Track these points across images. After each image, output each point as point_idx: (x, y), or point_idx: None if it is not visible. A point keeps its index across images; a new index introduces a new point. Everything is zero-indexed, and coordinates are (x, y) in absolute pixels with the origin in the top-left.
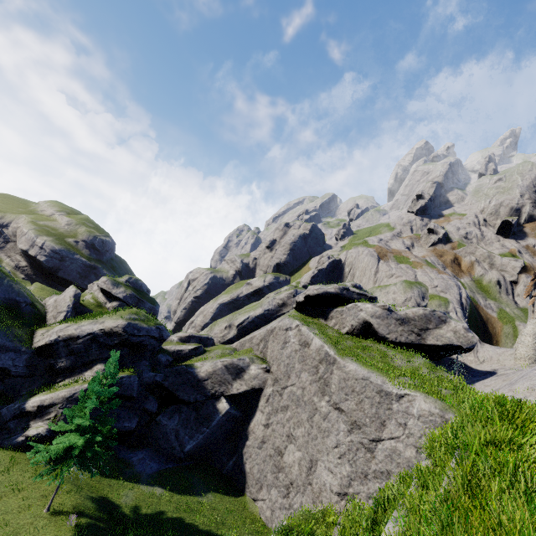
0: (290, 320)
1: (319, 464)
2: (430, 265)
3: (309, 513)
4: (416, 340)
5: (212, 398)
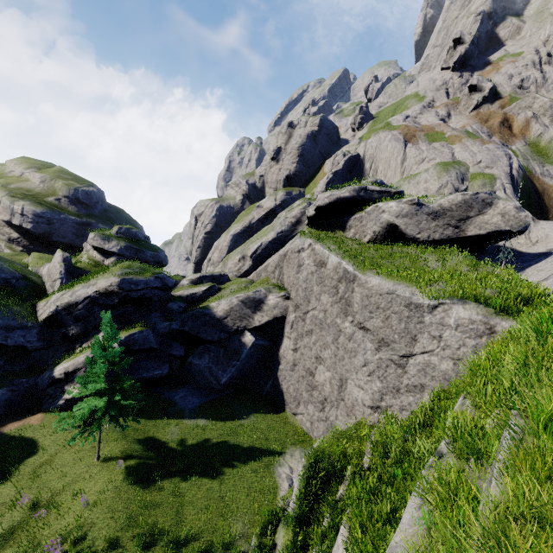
0: (301, 240)
1: (349, 382)
2: (471, 137)
3: (341, 432)
4: (454, 234)
5: (236, 334)
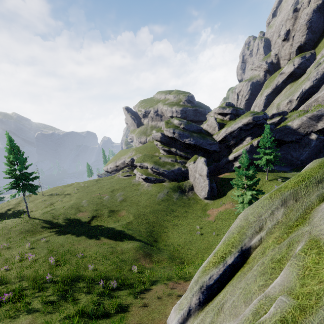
0: None
1: None
2: None
3: None
4: None
5: (305, 135)
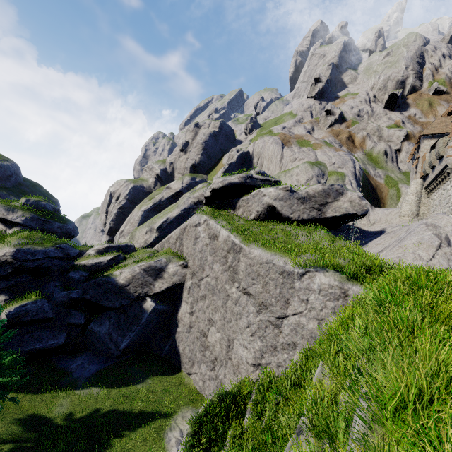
0: (198, 216)
1: (235, 342)
2: (328, 145)
3: (225, 392)
4: (317, 215)
5: (137, 300)
